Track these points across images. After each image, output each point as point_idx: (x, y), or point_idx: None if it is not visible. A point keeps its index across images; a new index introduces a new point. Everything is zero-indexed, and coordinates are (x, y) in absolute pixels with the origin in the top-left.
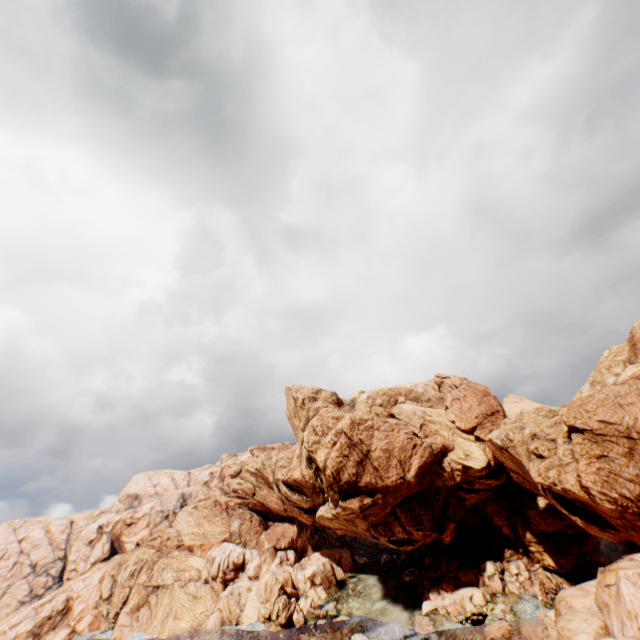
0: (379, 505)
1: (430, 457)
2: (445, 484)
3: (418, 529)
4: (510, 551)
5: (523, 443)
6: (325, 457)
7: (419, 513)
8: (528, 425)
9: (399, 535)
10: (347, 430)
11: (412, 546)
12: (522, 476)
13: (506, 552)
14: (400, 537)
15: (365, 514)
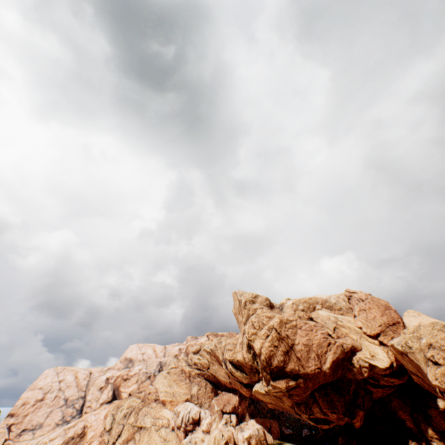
0: (301, 388)
1: (341, 354)
2: (354, 377)
3: (332, 412)
4: (414, 443)
5: (420, 350)
6: (260, 345)
7: (333, 399)
8: (424, 336)
9: (317, 414)
10: (277, 327)
11: (328, 425)
12: (421, 378)
13: (410, 443)
14: (318, 416)
15: (290, 393)
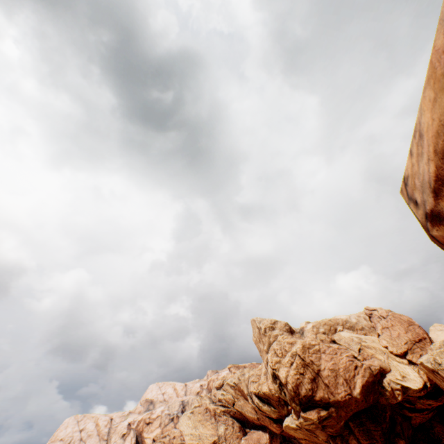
0: (333, 417)
1: (370, 377)
2: (388, 402)
3: (371, 443)
4: None
5: None
6: (285, 374)
7: (369, 428)
8: None
9: None
10: (300, 353)
11: None
12: None
13: None
14: None
15: (323, 425)
